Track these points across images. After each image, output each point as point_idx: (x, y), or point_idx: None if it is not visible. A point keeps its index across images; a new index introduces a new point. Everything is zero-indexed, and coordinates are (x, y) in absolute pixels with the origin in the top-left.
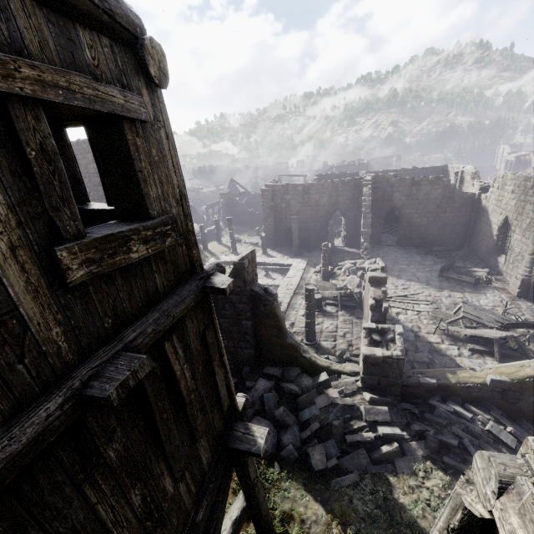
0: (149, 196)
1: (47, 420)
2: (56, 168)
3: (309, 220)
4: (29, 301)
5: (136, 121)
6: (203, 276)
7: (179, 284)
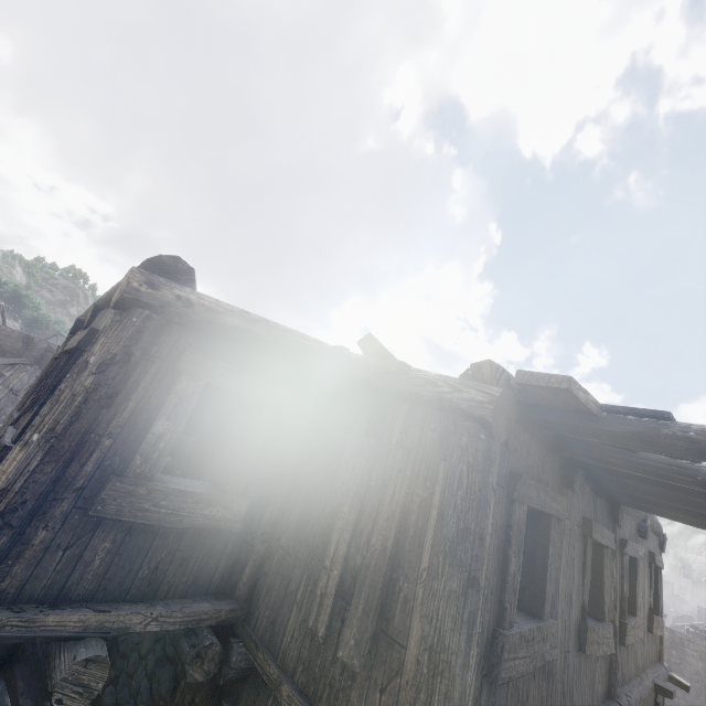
0: (659, 604)
1: (651, 683)
2: (653, 586)
3: (681, 701)
4: (645, 631)
5: (660, 569)
6: (665, 667)
7: (655, 663)
